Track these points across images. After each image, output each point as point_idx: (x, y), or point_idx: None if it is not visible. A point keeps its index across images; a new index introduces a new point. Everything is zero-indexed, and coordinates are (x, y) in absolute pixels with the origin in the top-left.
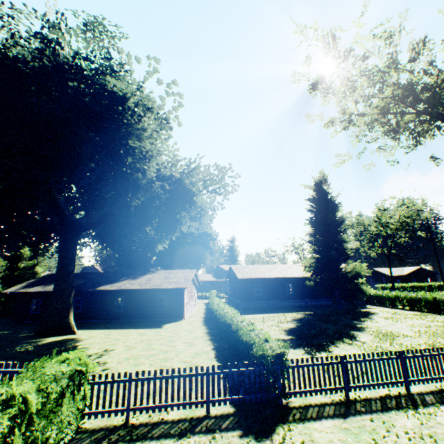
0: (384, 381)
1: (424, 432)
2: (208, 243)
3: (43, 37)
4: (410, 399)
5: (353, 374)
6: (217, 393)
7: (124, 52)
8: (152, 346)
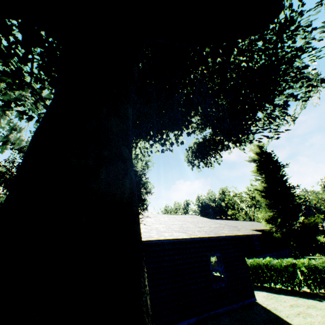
0: None
1: None
2: (143, 195)
3: None
4: None
5: None
6: None
7: None
8: None
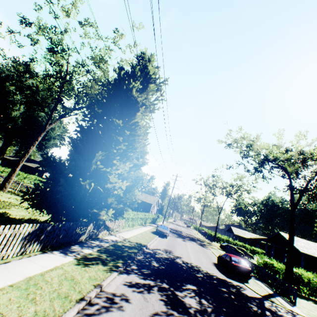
0: None
1: None
2: None
3: None
4: None
5: None
6: None
7: None
8: None
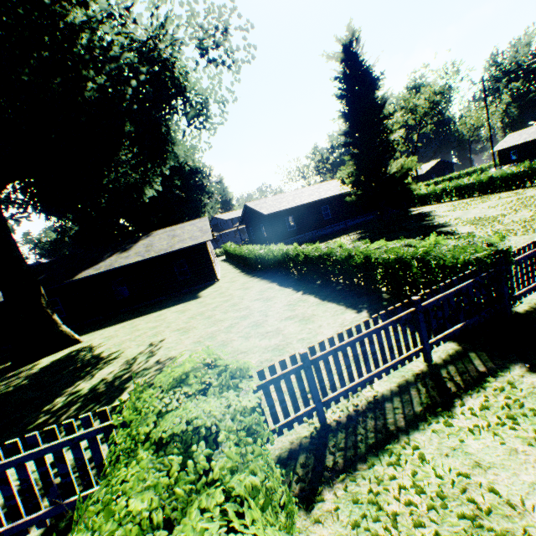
0: None
1: None
2: (202, 183)
3: None
4: None
5: None
6: (432, 331)
7: None
8: (215, 318)
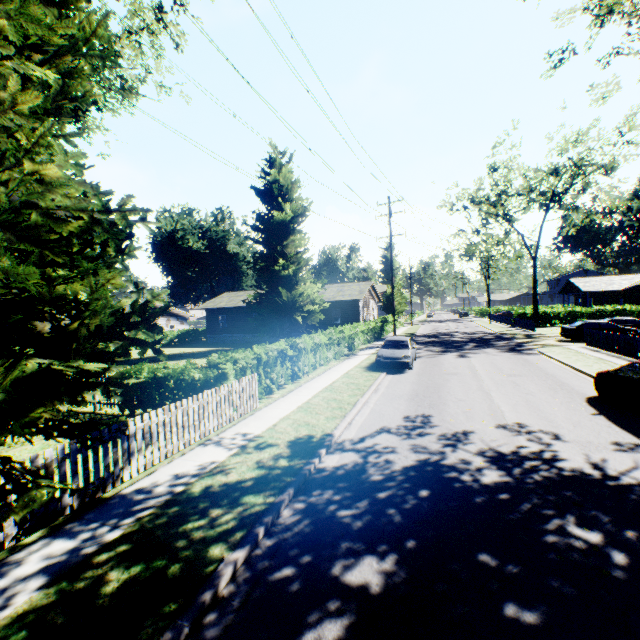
0: None
1: None
2: (236, 265)
3: None
4: None
5: None
6: None
7: None
8: None
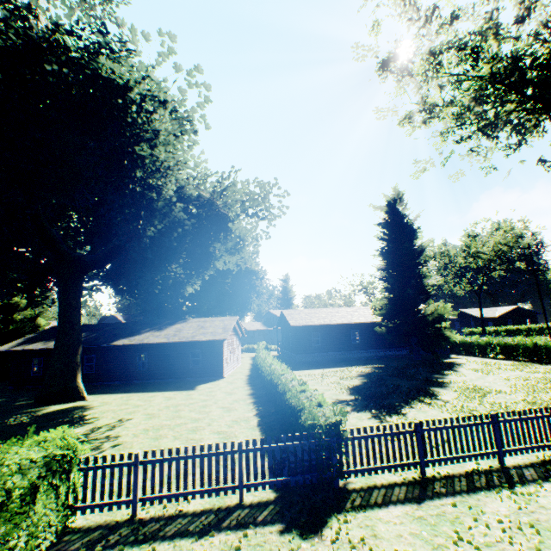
0: (471, 453)
1: (522, 520)
2: (254, 283)
3: (5, 0)
4: (504, 474)
5: (431, 446)
6: (253, 475)
7: (126, 25)
8: (179, 413)
